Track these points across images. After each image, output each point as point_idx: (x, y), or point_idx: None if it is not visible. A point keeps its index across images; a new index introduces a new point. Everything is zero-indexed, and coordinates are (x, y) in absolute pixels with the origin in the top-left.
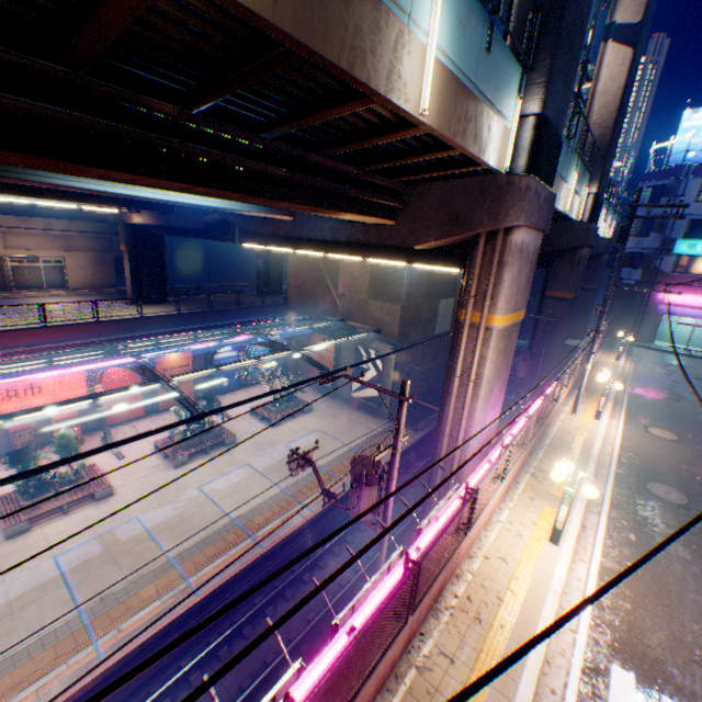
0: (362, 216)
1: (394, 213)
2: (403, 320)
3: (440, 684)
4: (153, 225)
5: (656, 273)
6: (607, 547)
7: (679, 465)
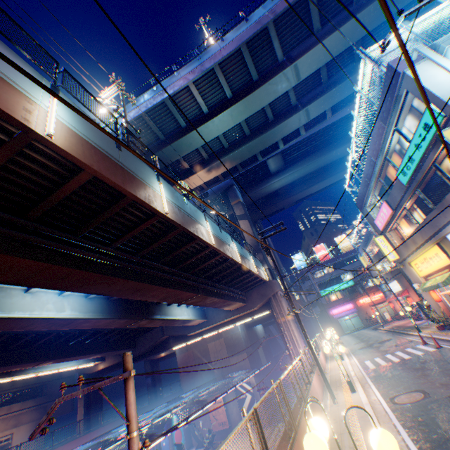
0: (240, 302)
1: (244, 301)
2: (249, 359)
3: (334, 373)
4: (116, 362)
5: (323, 305)
6: (355, 356)
7: (365, 343)
